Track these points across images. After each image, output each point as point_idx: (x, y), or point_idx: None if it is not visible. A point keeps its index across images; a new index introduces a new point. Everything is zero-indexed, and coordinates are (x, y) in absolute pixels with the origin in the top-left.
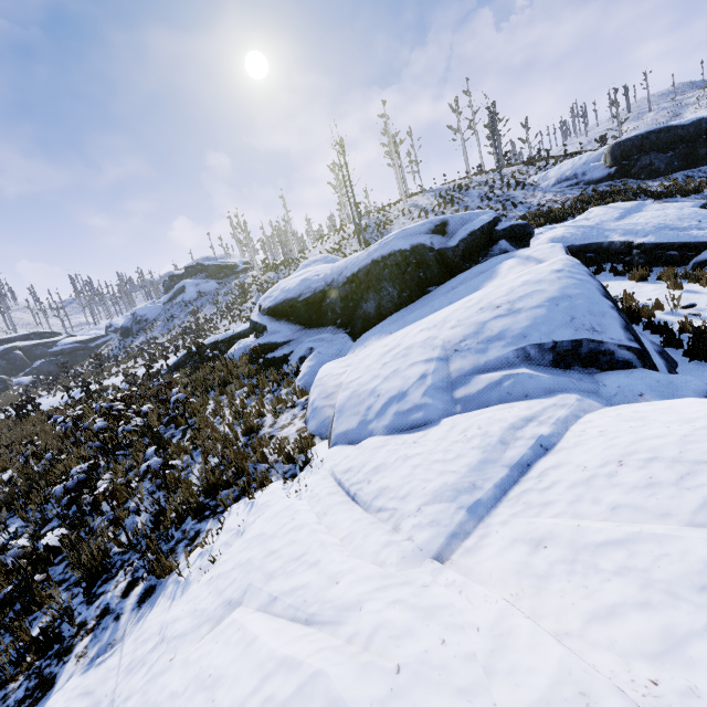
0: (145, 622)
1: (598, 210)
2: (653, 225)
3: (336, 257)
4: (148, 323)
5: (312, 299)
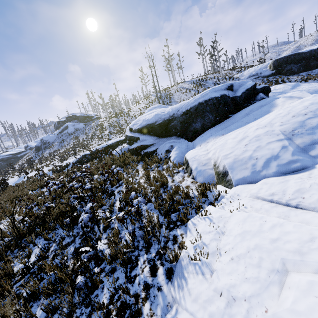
0: (190, 289)
1: (279, 86)
2: (312, 90)
3: (165, 105)
4: (49, 144)
5: (162, 124)
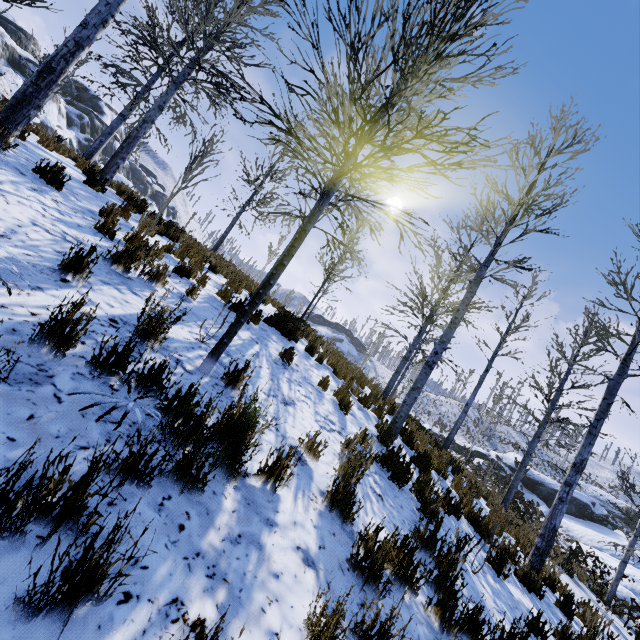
0: None
1: (622, 533)
2: None
3: None
4: None
5: (532, 480)
